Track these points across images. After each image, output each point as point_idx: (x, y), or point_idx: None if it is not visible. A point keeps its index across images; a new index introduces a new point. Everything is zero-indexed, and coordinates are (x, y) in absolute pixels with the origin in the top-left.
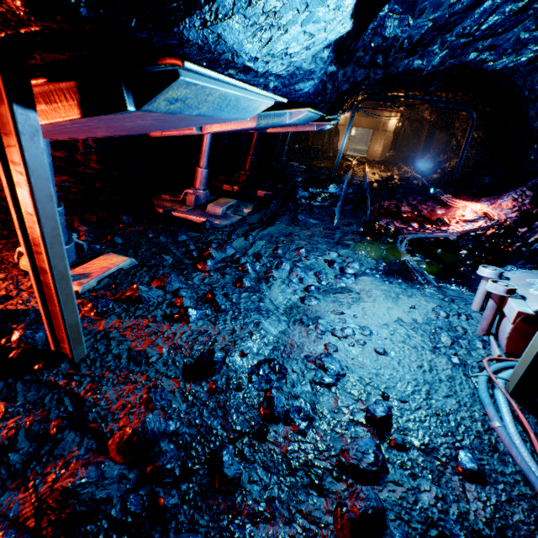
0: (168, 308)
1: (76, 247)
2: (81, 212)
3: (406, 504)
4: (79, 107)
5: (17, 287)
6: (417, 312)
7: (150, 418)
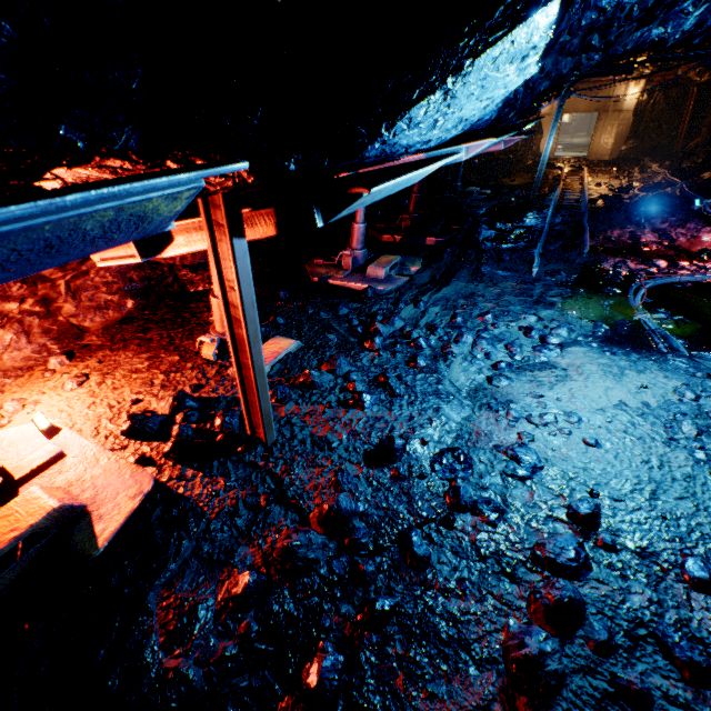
0: (341, 393)
1: None
2: None
3: (611, 602)
4: (275, 227)
5: (204, 376)
6: (649, 393)
7: (342, 497)
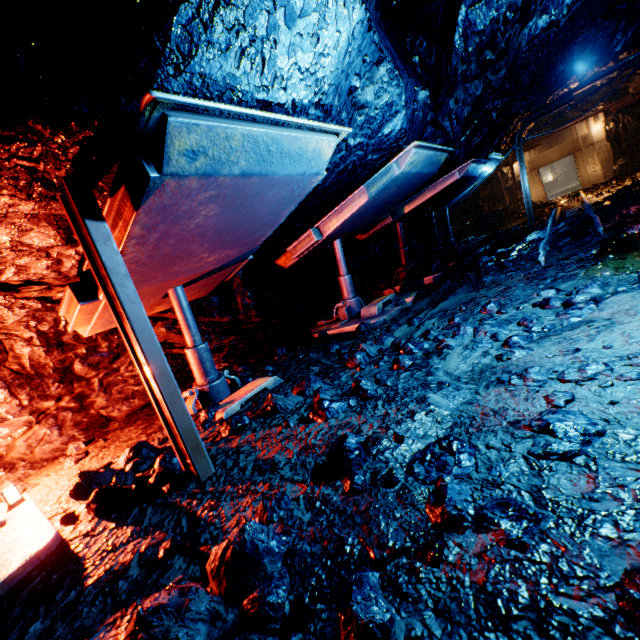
0: (306, 411)
1: (232, 384)
2: (245, 360)
3: None
4: (132, 204)
5: None
6: None
7: (251, 525)
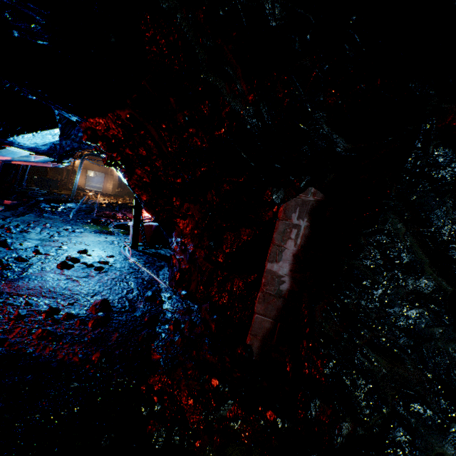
0: None
1: None
2: None
3: (88, 260)
4: None
5: None
6: (108, 239)
7: None
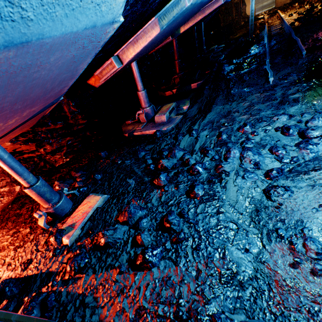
0: (132, 247)
1: (72, 194)
2: (80, 158)
3: None
4: None
5: (36, 248)
6: None
7: None
